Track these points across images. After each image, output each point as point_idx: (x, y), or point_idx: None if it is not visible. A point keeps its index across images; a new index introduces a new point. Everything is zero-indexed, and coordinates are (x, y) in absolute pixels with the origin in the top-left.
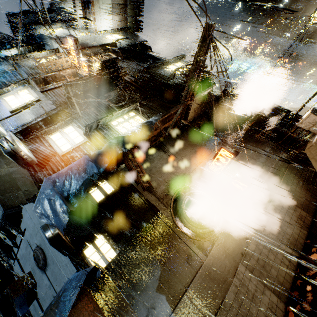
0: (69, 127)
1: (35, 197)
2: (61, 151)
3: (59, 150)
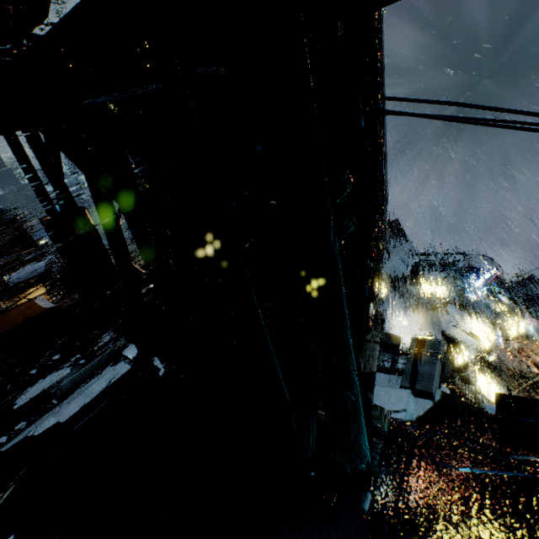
0: (496, 385)
1: (457, 391)
2: (478, 388)
3: (477, 386)
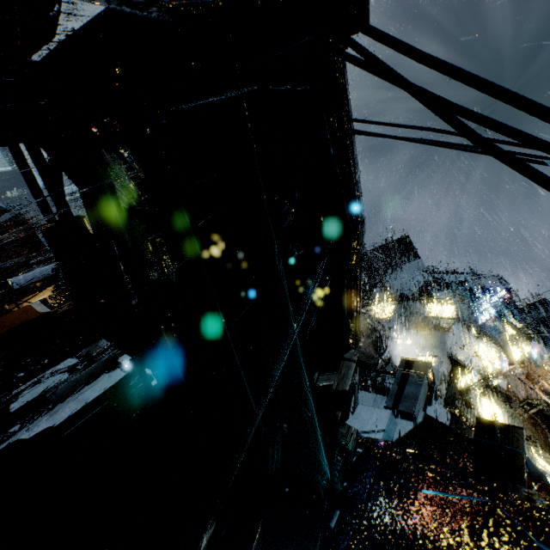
0: (500, 410)
1: (458, 415)
2: (481, 413)
3: (480, 411)
